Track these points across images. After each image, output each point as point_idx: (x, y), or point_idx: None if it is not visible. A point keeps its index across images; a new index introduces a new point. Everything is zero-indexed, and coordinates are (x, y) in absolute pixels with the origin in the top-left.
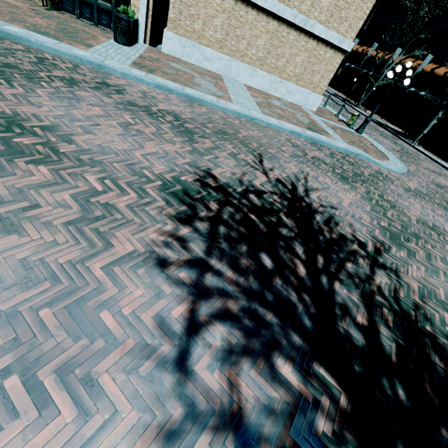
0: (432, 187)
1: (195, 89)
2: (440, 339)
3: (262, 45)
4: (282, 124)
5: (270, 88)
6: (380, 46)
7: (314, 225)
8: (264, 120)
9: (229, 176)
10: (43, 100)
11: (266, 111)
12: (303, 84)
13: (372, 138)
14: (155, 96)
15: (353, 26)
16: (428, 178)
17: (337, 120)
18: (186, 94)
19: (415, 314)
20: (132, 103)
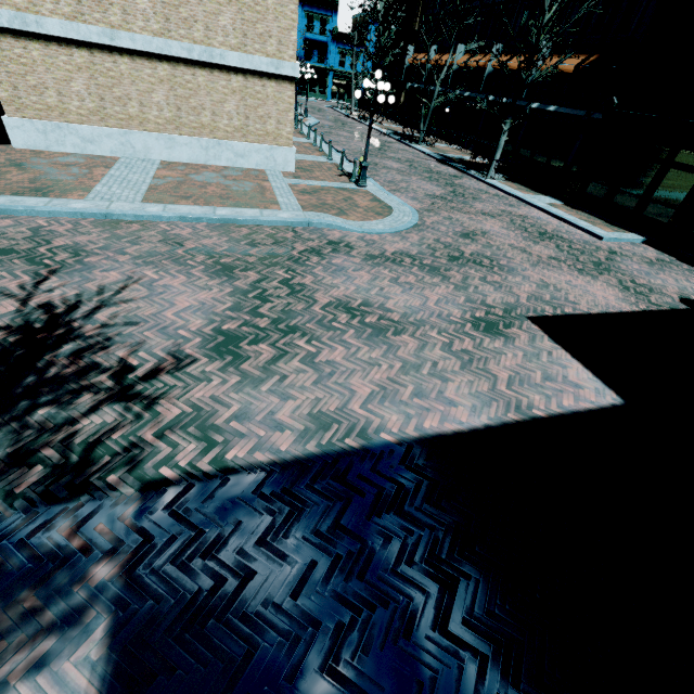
0: (445, 241)
1: (17, 194)
2: (121, 490)
3: (163, 101)
4: (168, 211)
5: (208, 157)
6: (440, 48)
7: (41, 361)
8: (130, 212)
9: None
10: None
11: (158, 196)
12: (256, 139)
13: (385, 189)
14: None
15: (286, 42)
16: (454, 228)
17: (333, 176)
18: None
19: (110, 461)
20: None
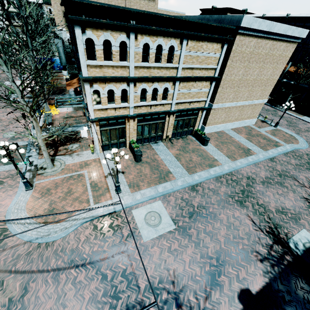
0: None
1: (246, 155)
2: None
3: (237, 115)
4: (273, 153)
5: (239, 125)
6: None
7: None
8: (271, 156)
9: (306, 195)
10: (265, 199)
11: (261, 147)
12: (250, 118)
13: (280, 127)
14: (253, 171)
15: (267, 95)
16: None
17: (262, 123)
18: (253, 163)
19: None
20: (261, 181)
